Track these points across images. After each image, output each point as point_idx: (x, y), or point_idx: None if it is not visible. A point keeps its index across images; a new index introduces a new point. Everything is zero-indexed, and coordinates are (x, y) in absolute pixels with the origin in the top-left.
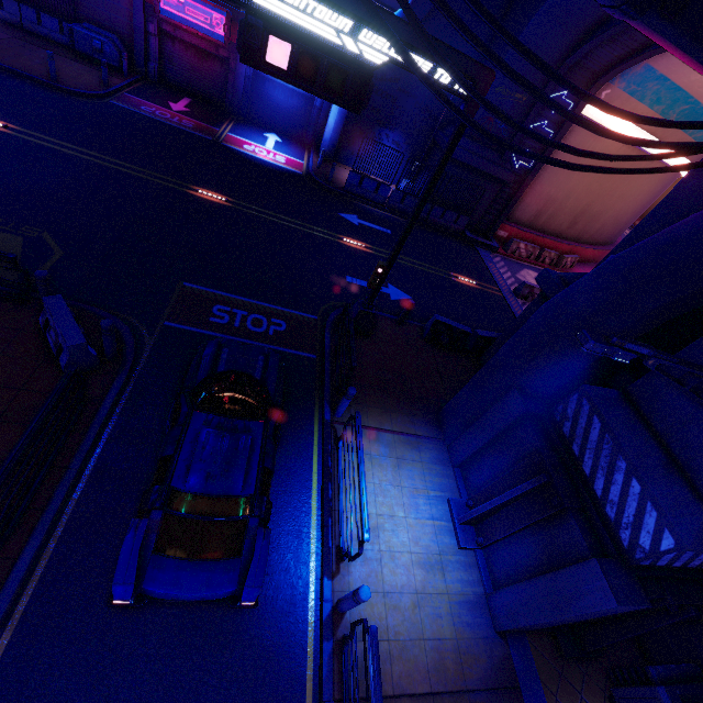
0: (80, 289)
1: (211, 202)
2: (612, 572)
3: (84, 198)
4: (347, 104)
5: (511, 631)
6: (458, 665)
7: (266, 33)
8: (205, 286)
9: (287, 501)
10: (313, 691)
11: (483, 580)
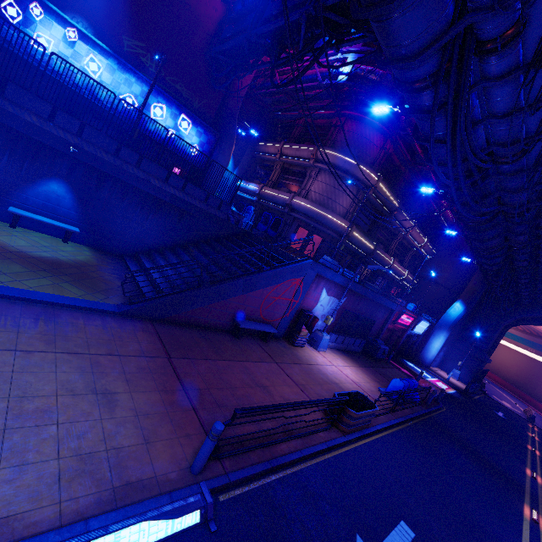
0: None
1: None
2: None
3: None
4: None
5: None
6: None
7: None
8: None
9: None
10: None
11: None
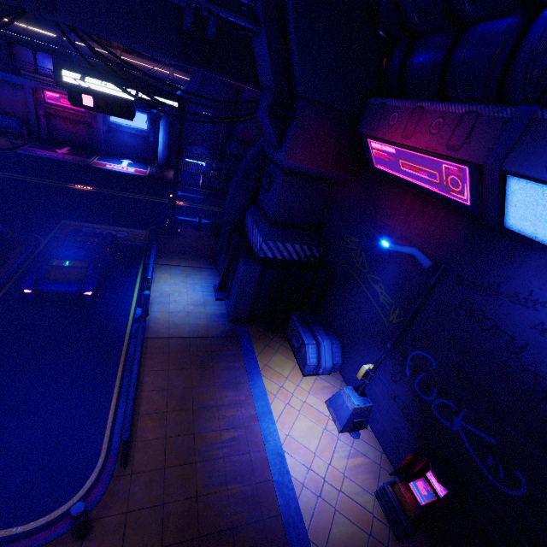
0: (3, 225)
1: (83, 190)
2: (247, 260)
3: (2, 192)
4: (125, 117)
5: (236, 319)
6: (206, 330)
7: (80, 93)
8: (78, 221)
9: (121, 290)
10: (129, 339)
11: (227, 308)
